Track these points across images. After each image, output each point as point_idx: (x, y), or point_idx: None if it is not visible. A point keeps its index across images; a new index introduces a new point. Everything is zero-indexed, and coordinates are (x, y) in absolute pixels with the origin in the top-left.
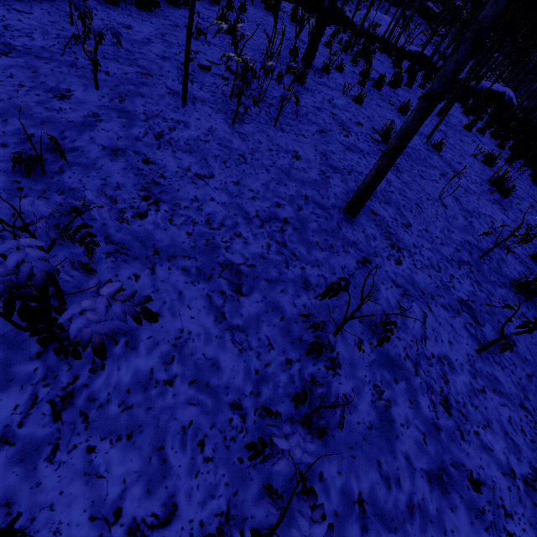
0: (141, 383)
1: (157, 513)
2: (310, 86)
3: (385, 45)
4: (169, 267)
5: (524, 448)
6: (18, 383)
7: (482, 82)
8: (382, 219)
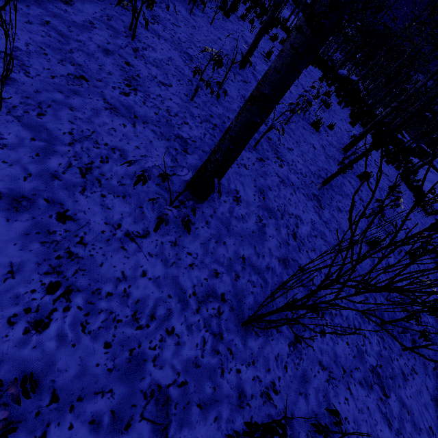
0: (159, 60)
1: (166, 84)
2: (232, 20)
3: (285, 25)
4: (165, 42)
5: (291, 145)
6: (121, 39)
7: (344, 71)
8: (256, 77)
